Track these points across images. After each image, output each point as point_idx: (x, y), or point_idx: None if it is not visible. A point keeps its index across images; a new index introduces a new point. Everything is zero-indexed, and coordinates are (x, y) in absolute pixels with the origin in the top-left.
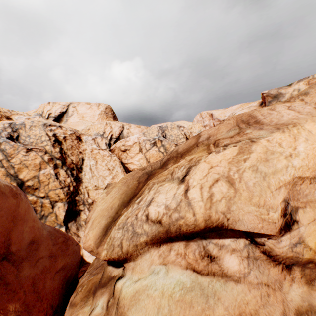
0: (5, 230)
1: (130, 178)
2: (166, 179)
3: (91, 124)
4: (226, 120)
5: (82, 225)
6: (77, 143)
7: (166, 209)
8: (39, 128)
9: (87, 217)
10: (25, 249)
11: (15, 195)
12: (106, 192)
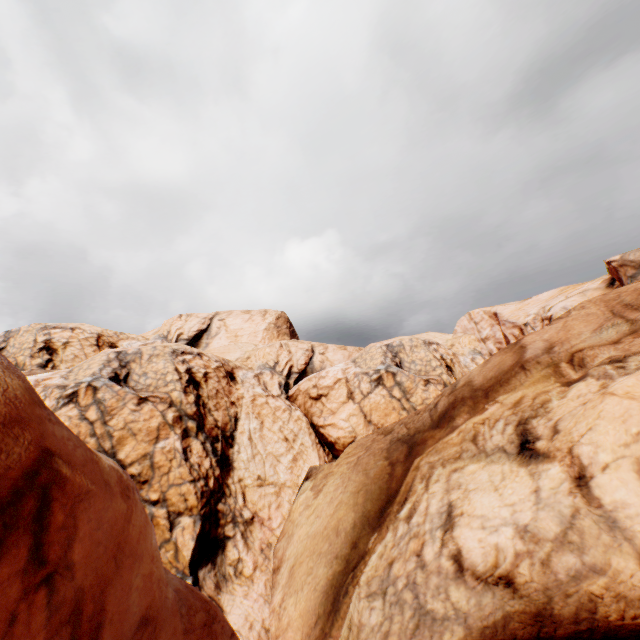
0: (97, 581)
1: (364, 453)
2: (464, 455)
3: (253, 348)
4: (574, 308)
5: (227, 576)
6: (226, 385)
7: (522, 539)
8: (164, 358)
9: (239, 555)
10: (128, 639)
11: (125, 492)
12: (314, 489)
